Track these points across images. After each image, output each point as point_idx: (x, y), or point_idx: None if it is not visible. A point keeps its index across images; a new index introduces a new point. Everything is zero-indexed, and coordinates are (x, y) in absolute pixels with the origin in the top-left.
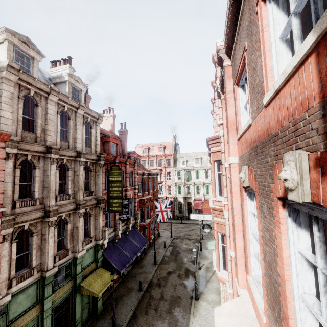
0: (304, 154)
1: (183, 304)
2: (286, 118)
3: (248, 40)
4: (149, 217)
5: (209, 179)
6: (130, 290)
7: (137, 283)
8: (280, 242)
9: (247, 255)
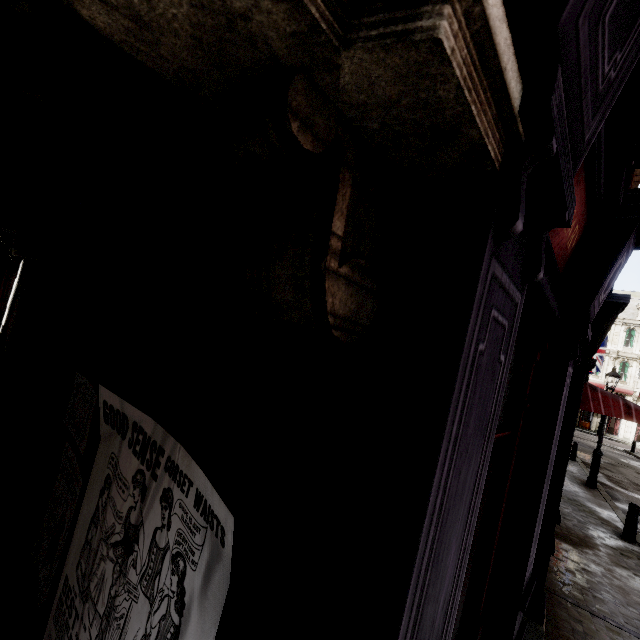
0: None
1: None
2: None
3: None
4: None
5: (633, 349)
6: None
7: None
8: None
9: None
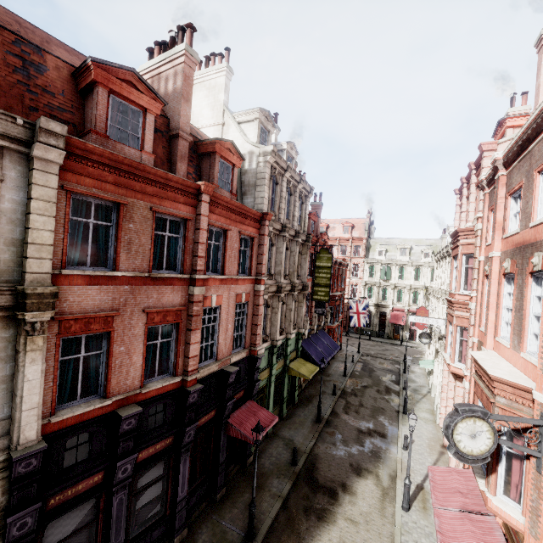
0: (541, 253)
1: (388, 414)
2: (538, 238)
3: (525, 179)
4: (336, 320)
5: (420, 281)
6: (322, 392)
7: (327, 388)
8: (527, 293)
9: (498, 323)
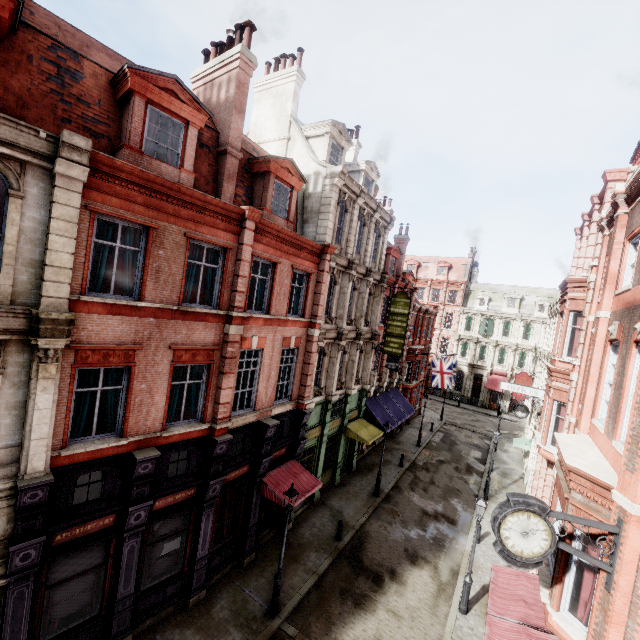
0: None
1: (464, 498)
2: None
3: None
4: (415, 378)
5: (529, 341)
6: (387, 462)
7: (394, 457)
8: (628, 367)
9: (596, 402)
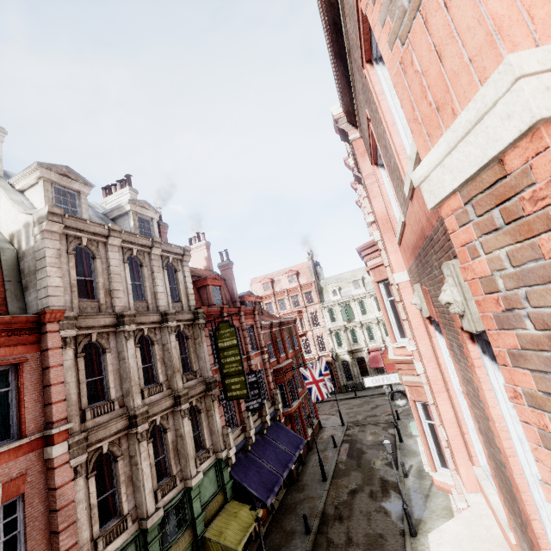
0: (458, 265)
1: (390, 547)
2: (432, 215)
3: (367, 107)
4: (296, 397)
5: None
6: (290, 535)
7: (299, 520)
8: (484, 396)
9: (462, 430)
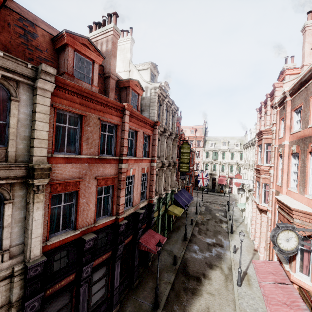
0: None
1: (223, 234)
2: None
3: (304, 102)
4: (190, 182)
5: (234, 160)
6: (185, 224)
7: (187, 221)
8: (307, 163)
9: (288, 180)
